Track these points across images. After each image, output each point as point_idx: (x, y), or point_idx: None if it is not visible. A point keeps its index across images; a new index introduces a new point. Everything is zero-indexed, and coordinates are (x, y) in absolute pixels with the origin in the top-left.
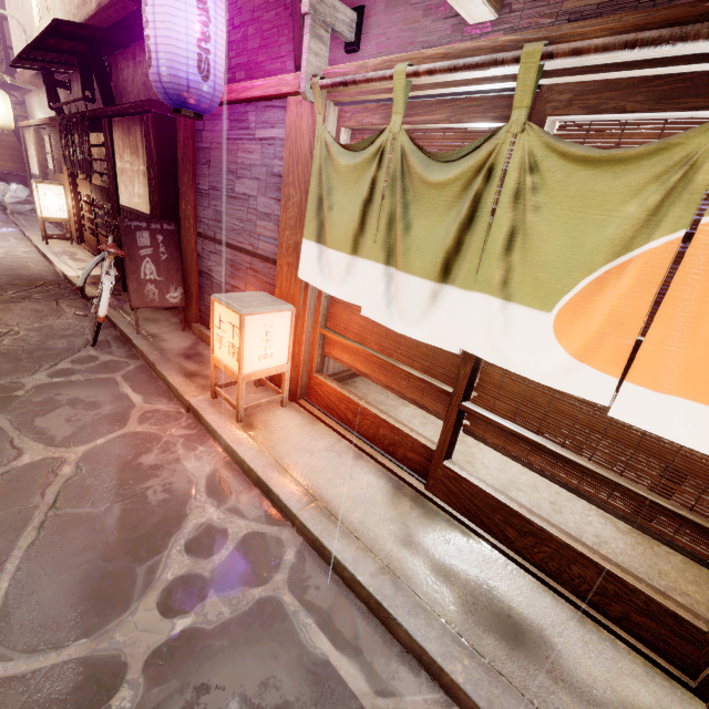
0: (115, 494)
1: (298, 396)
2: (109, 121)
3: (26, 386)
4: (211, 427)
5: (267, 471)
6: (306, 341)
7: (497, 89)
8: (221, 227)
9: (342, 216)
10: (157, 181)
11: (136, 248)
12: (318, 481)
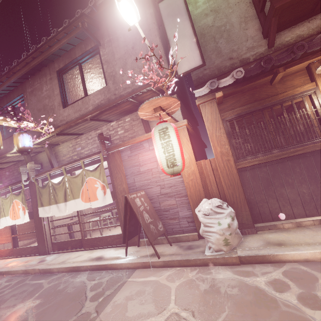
0: None
1: None
2: None
3: None
4: None
5: None
6: None
7: (2, 192)
8: None
9: None
10: None
11: None
12: None
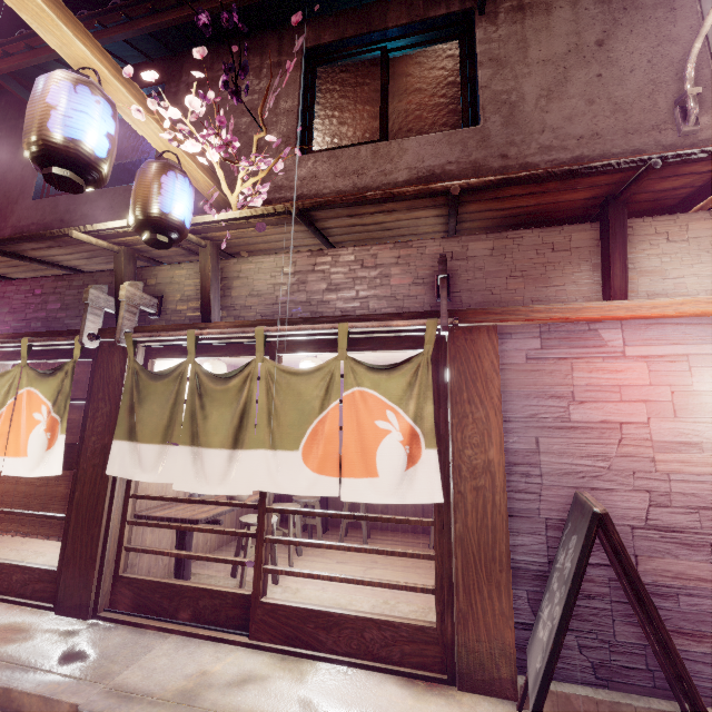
0: None
1: None
2: None
3: None
4: None
5: None
6: None
7: None
8: None
9: None
10: None
11: None
12: None
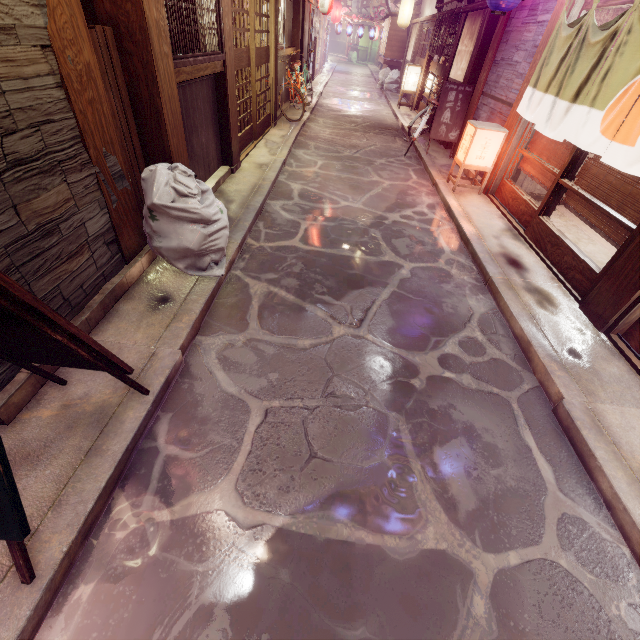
0: (397, 195)
1: (489, 191)
2: (465, 15)
3: (377, 162)
4: (439, 190)
5: (453, 205)
6: (507, 156)
7: None
8: (495, 86)
9: (549, 69)
10: (475, 57)
11: (445, 102)
12: (473, 214)
